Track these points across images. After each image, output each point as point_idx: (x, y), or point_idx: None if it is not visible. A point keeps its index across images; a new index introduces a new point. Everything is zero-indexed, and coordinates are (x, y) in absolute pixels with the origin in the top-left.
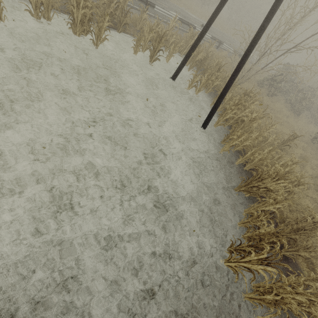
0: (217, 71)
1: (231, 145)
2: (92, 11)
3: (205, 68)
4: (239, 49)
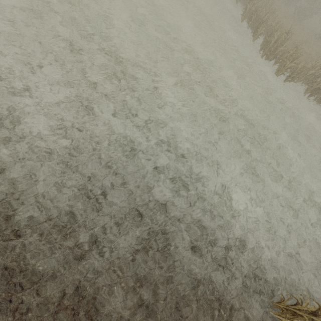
0: None
1: None
2: None
3: None
4: None
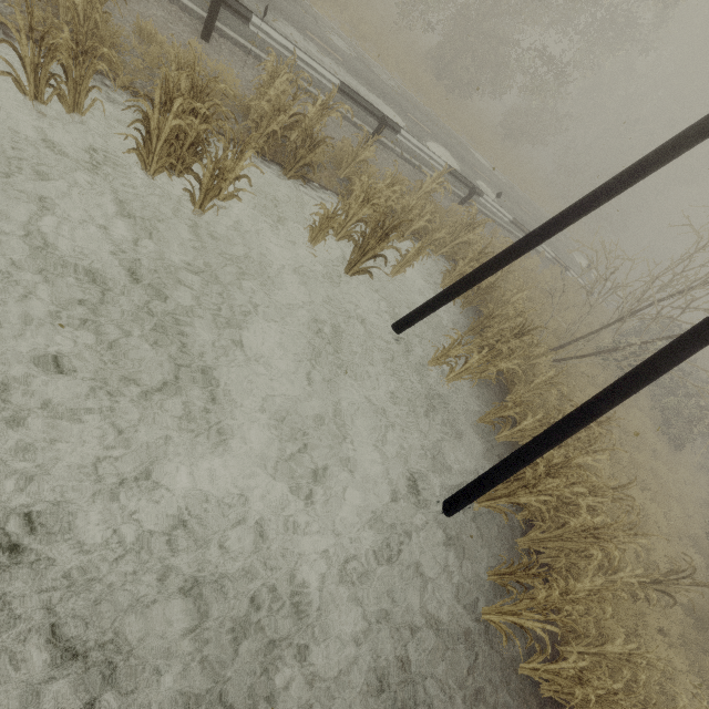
0: (515, 334)
1: (518, 623)
2: (208, 126)
3: (487, 313)
4: (565, 252)
